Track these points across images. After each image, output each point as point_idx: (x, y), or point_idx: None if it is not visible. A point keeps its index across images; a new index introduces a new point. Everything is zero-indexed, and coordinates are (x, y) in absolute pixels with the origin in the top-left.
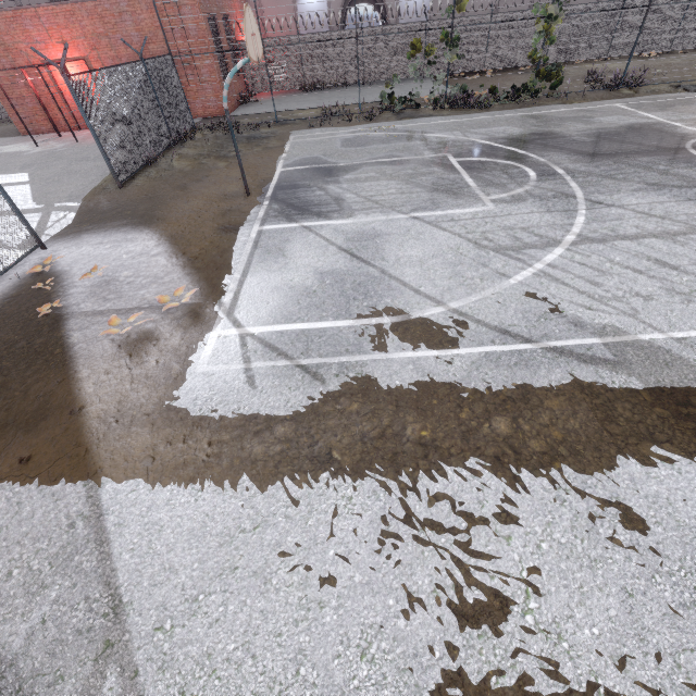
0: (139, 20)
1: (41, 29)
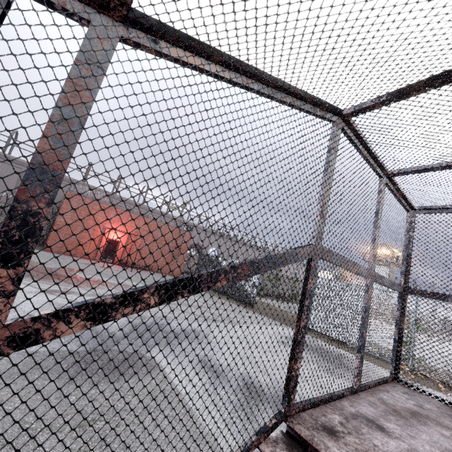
0: (165, 232)
1: (117, 217)
